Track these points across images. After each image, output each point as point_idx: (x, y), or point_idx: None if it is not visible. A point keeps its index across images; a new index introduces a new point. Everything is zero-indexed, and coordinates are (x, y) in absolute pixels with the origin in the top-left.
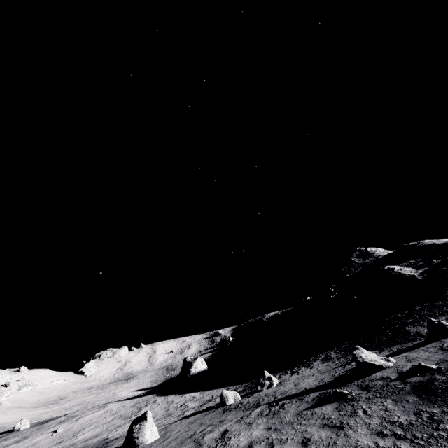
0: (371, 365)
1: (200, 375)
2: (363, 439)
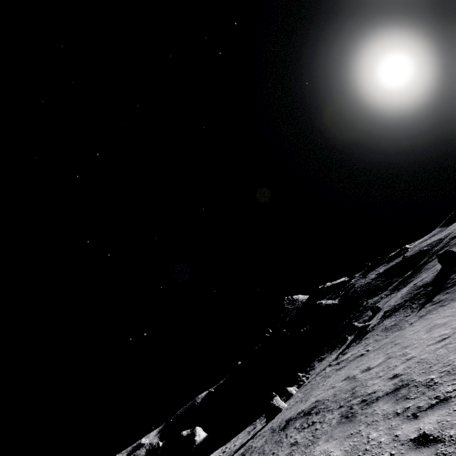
0: (365, 325)
1: (205, 442)
2: (392, 320)
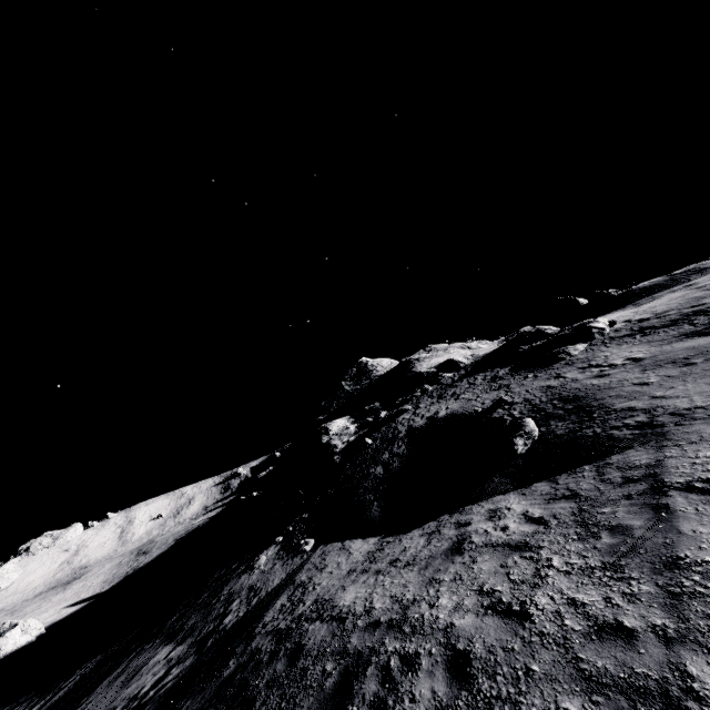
0: None
1: (11, 659)
2: None
